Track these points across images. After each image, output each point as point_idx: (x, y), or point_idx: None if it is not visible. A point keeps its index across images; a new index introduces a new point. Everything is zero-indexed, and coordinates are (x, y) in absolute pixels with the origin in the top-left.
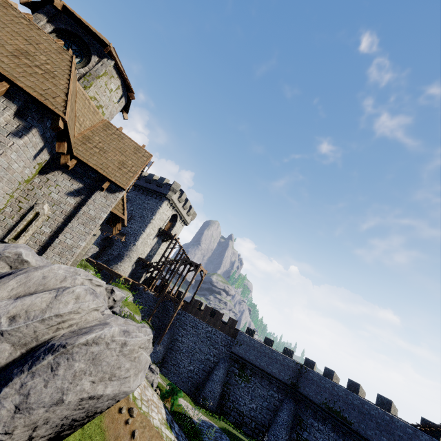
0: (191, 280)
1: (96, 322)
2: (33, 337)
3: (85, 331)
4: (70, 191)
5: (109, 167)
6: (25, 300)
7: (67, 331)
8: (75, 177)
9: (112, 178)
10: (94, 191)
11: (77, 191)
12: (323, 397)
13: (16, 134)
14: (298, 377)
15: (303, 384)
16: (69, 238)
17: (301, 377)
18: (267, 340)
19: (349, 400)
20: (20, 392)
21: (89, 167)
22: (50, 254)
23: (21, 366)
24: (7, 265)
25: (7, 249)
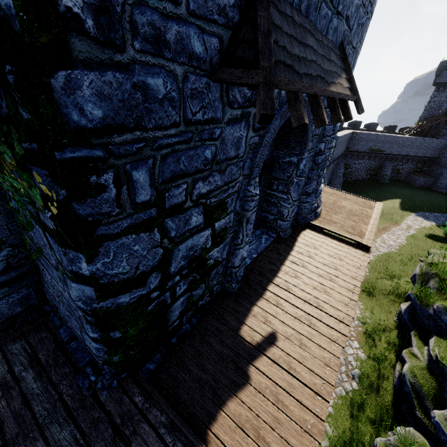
0: None
1: None
2: None
3: None
4: None
5: None
6: None
7: None
8: None
9: None
10: None
11: None
12: (368, 146)
13: None
14: (349, 142)
15: (353, 144)
16: None
17: (352, 141)
18: None
19: (386, 140)
20: None
21: None
22: None
23: None
24: None
25: None
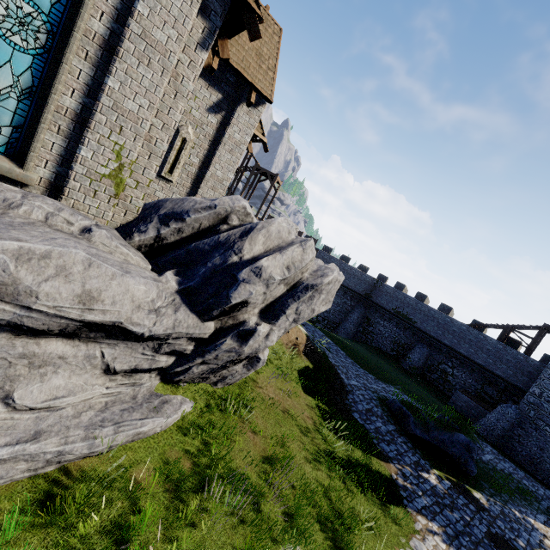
0: (267, 194)
1: (315, 266)
2: (292, 279)
3: (320, 274)
4: (210, 106)
5: (250, 65)
6: (287, 254)
7: (307, 274)
8: (212, 83)
9: (257, 85)
10: (233, 105)
11: (217, 106)
12: (394, 305)
13: (203, 45)
14: (372, 290)
15: (376, 295)
16: (219, 169)
17: (375, 290)
18: (343, 257)
19: (418, 307)
20: (296, 312)
21: (233, 68)
22: (205, 189)
23: (291, 298)
24: (237, 218)
25: (235, 203)
